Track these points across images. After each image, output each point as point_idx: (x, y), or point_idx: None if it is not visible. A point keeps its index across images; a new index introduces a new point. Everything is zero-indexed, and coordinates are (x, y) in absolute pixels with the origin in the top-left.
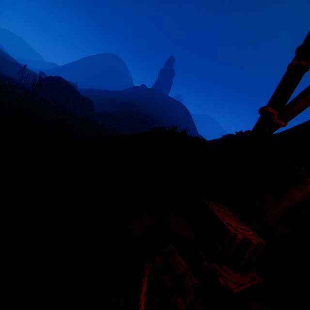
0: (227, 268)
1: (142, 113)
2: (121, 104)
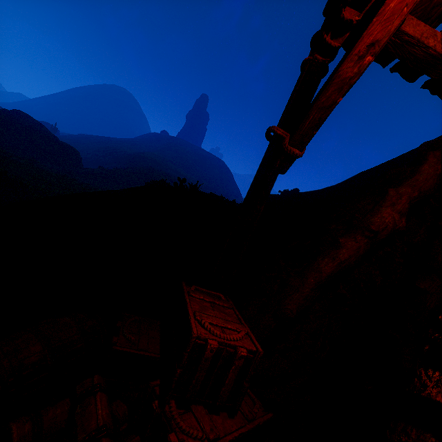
0: (199, 408)
1: (160, 171)
2: (129, 158)
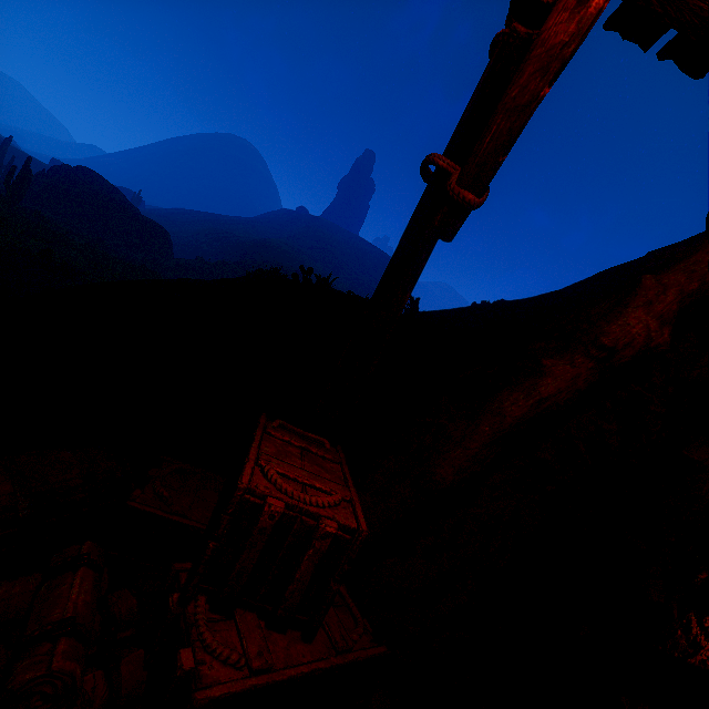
0: (249, 617)
1: (289, 268)
2: (244, 246)
